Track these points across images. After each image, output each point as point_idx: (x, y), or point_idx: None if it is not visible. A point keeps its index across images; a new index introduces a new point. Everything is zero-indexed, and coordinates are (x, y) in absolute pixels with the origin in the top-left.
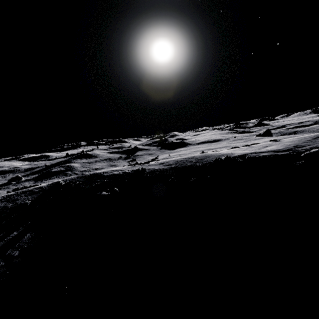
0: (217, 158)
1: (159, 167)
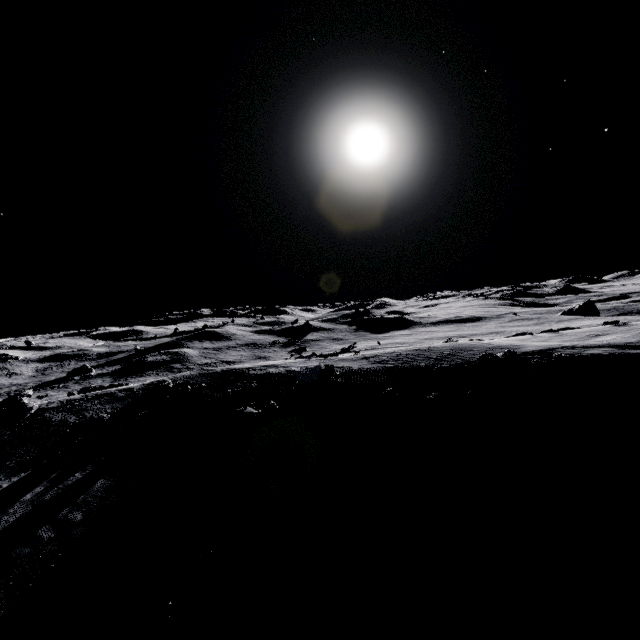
0: (486, 353)
1: (361, 366)
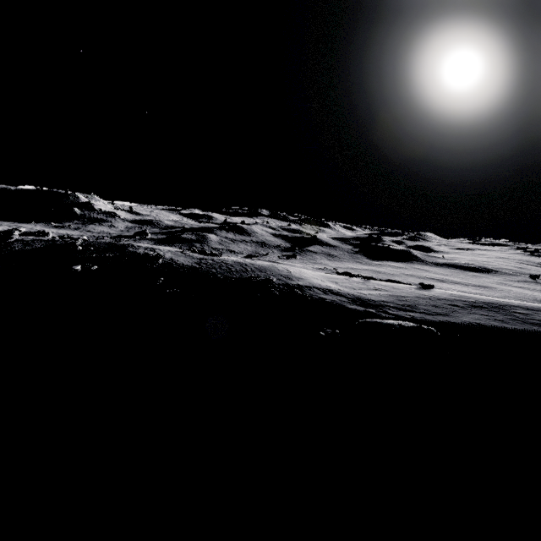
0: (256, 275)
1: (184, 262)
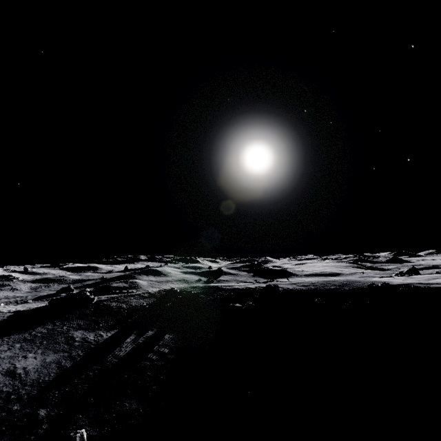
0: (371, 283)
1: (294, 287)
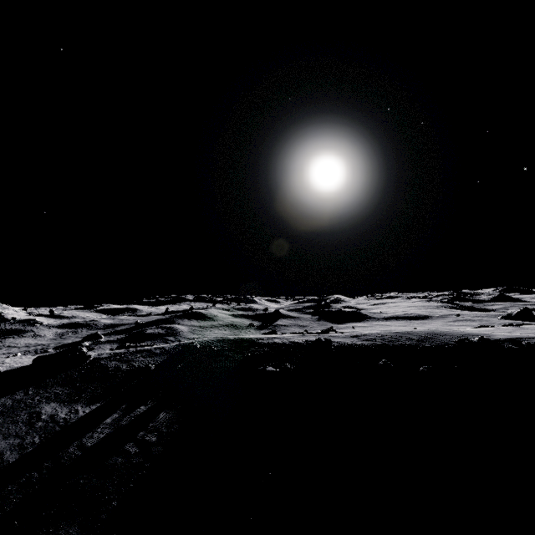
0: (462, 338)
1: (353, 341)
